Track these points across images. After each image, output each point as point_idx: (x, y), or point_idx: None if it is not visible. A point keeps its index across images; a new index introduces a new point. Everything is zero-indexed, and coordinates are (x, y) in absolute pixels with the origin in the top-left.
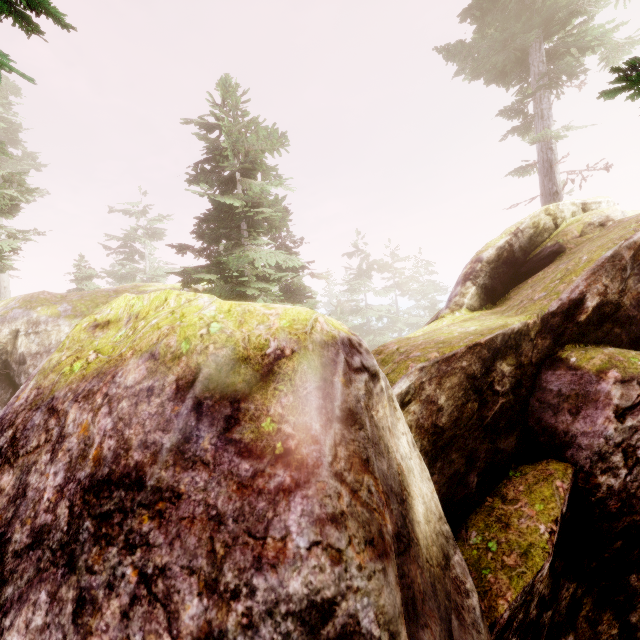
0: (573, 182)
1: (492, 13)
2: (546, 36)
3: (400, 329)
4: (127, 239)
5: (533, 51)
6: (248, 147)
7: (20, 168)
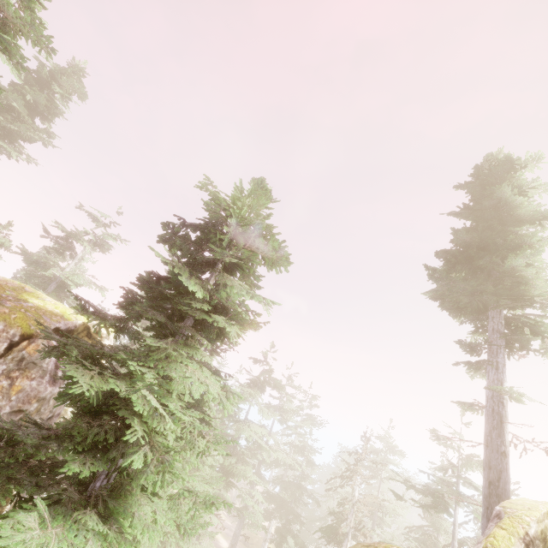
0: (515, 447)
1: (462, 265)
2: (508, 307)
3: (263, 458)
4: (72, 235)
5: (494, 310)
6: (246, 244)
7: (30, 134)
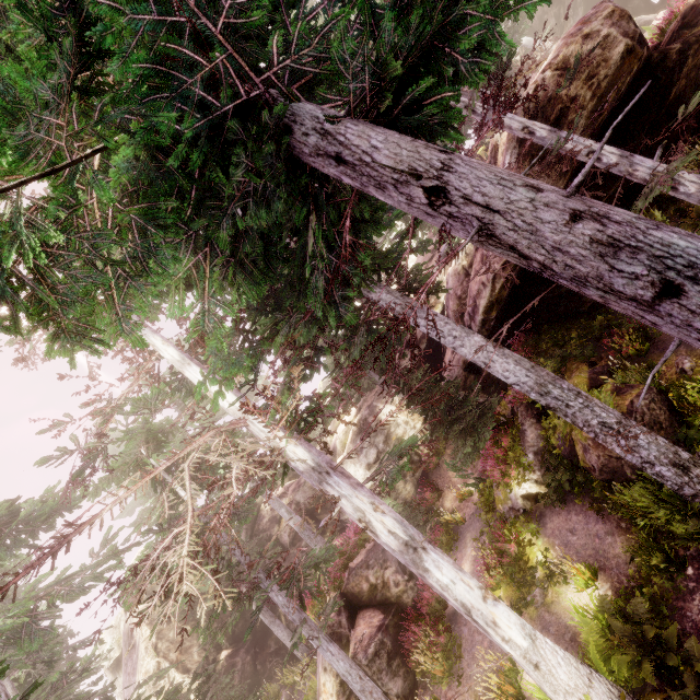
0: None
1: None
2: None
3: None
4: None
5: None
6: None
7: None
